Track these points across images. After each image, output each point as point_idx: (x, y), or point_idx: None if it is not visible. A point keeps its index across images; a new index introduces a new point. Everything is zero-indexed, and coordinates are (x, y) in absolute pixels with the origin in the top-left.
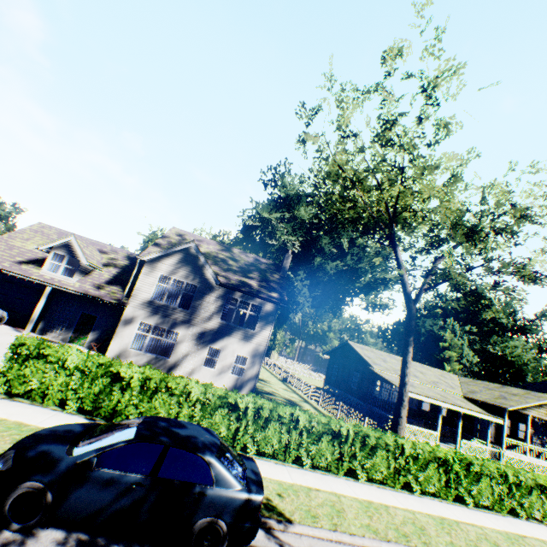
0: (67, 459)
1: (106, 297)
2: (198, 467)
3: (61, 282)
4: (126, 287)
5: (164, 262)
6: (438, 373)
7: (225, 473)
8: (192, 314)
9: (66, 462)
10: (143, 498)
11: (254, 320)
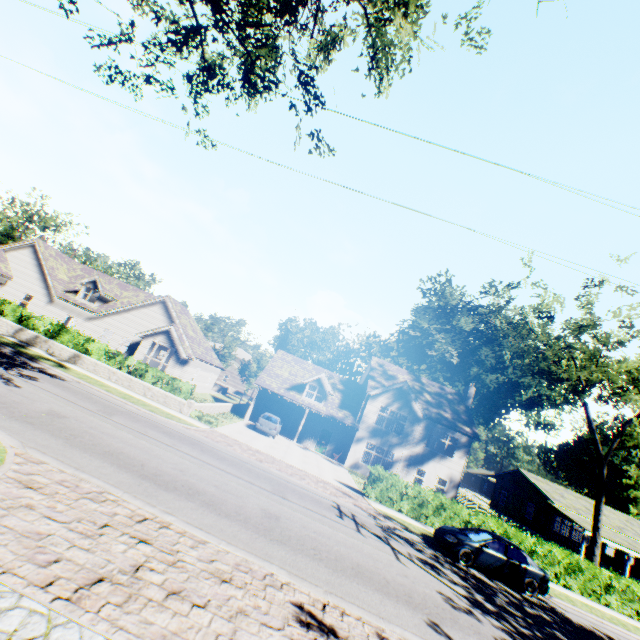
0: (474, 542)
1: (344, 420)
2: (521, 555)
3: (315, 406)
4: (351, 411)
5: (383, 396)
6: (623, 517)
7: (532, 561)
8: (404, 439)
9: (475, 543)
10: (504, 563)
11: (450, 449)
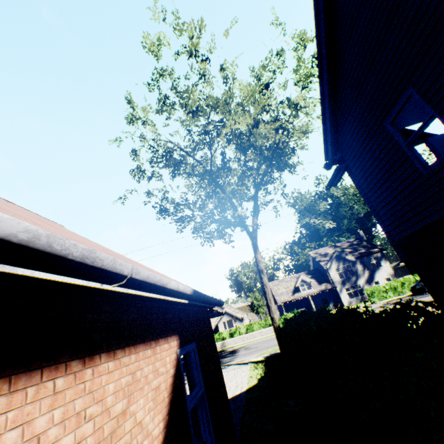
0: None
1: (327, 287)
2: None
3: (310, 292)
4: (325, 282)
5: (332, 264)
6: None
7: None
8: (357, 275)
9: None
10: None
11: (377, 263)
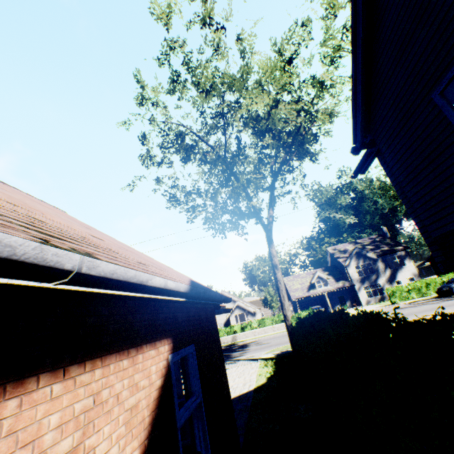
0: None
1: (344, 285)
2: None
3: (327, 289)
4: (343, 279)
5: (351, 261)
6: None
7: None
8: (377, 273)
9: None
10: None
11: (400, 262)
